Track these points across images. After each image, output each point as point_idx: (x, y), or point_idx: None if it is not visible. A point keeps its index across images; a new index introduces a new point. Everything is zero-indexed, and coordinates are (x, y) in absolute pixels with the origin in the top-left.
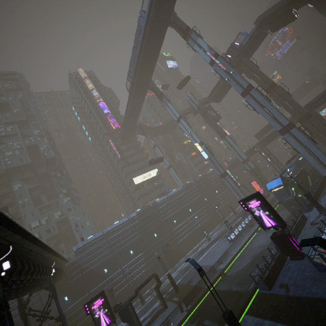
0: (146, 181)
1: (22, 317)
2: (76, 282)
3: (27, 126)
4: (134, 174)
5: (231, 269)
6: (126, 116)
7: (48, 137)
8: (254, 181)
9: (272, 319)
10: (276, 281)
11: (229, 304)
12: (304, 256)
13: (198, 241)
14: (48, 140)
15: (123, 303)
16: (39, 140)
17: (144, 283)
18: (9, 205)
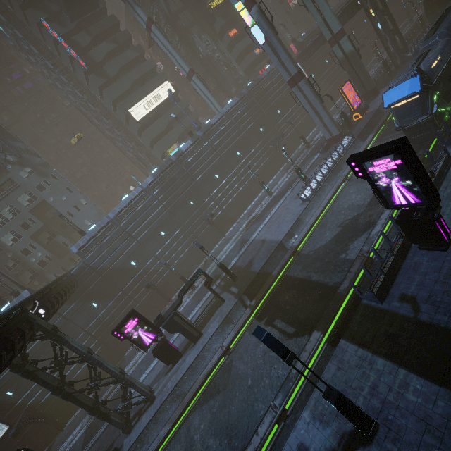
0: (155, 111)
1: (27, 378)
2: (98, 287)
3: None
4: (128, 102)
5: (306, 245)
6: None
7: None
8: (348, 82)
9: (389, 358)
10: (393, 287)
11: (309, 302)
12: (449, 246)
13: (254, 197)
14: None
15: (166, 314)
16: None
17: (189, 286)
18: None
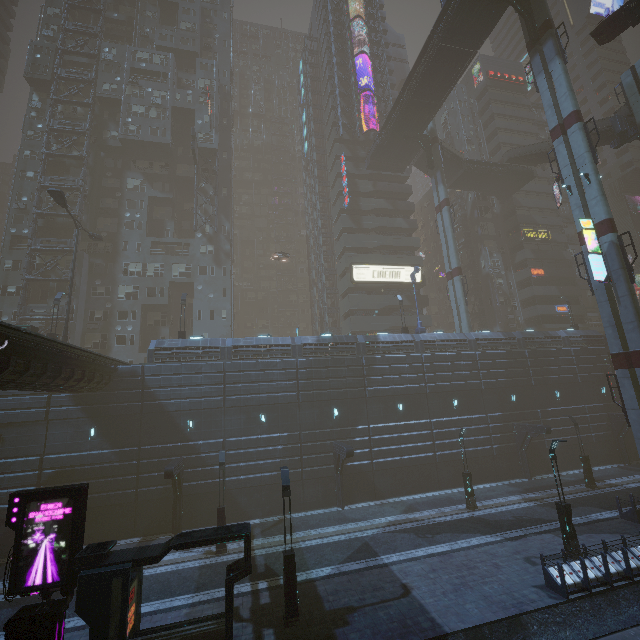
0: (381, 285)
1: None
2: (122, 413)
3: (195, 70)
4: (360, 258)
5: None
6: (403, 95)
7: (223, 107)
8: None
9: None
10: None
11: None
12: None
13: (437, 487)
14: (221, 112)
15: (117, 554)
16: (202, 103)
17: (200, 540)
18: (108, 211)
